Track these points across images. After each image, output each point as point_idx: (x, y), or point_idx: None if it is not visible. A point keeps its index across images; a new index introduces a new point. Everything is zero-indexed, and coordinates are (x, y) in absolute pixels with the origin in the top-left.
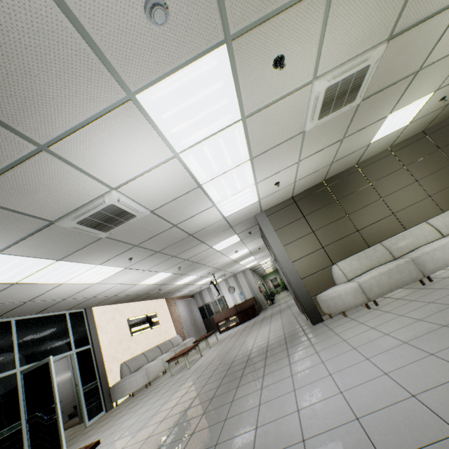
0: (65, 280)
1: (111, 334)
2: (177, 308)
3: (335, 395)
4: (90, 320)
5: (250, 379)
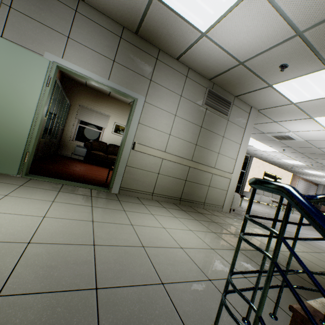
0: (253, 145)
1: (254, 172)
2: (297, 184)
3: (323, 241)
4: (249, 162)
5: (302, 226)
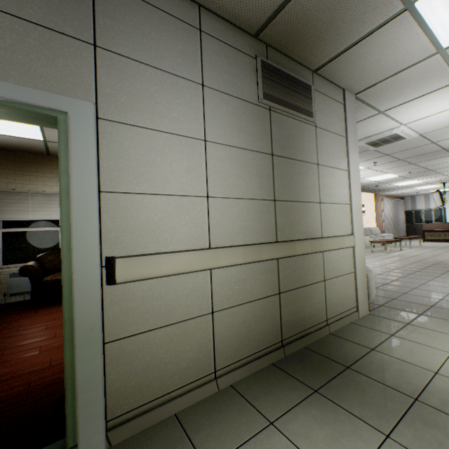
0: None
1: None
2: (383, 205)
3: None
4: None
5: None
